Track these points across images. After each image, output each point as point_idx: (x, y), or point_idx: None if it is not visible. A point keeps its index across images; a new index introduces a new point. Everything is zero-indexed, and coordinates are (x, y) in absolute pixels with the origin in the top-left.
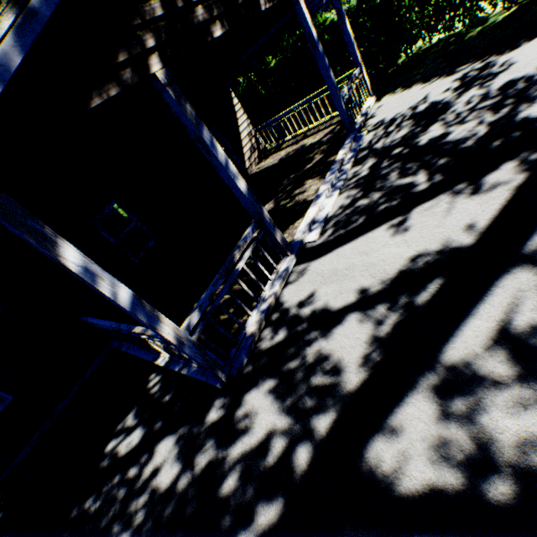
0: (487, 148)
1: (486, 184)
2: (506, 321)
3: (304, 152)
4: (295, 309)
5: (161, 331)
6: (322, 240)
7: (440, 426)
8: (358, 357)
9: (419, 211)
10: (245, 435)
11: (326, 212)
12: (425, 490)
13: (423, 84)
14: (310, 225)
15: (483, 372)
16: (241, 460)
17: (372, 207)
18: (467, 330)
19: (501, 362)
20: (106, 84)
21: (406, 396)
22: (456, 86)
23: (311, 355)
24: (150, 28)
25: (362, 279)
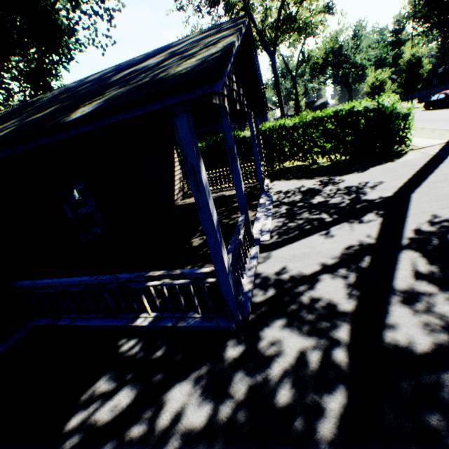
0: (354, 208)
1: (364, 220)
2: (415, 270)
3: (226, 197)
4: (275, 276)
5: (223, 256)
6: (273, 241)
7: (417, 317)
8: (343, 294)
9: (334, 229)
10: (278, 357)
11: (269, 226)
12: (432, 347)
13: (297, 180)
14: (261, 231)
15: (420, 291)
16: (285, 374)
17: (301, 226)
18: (399, 275)
19: (425, 285)
20: (216, 96)
21: (388, 307)
22: (319, 184)
23: (306, 298)
24: (225, 86)
25: (318, 258)
